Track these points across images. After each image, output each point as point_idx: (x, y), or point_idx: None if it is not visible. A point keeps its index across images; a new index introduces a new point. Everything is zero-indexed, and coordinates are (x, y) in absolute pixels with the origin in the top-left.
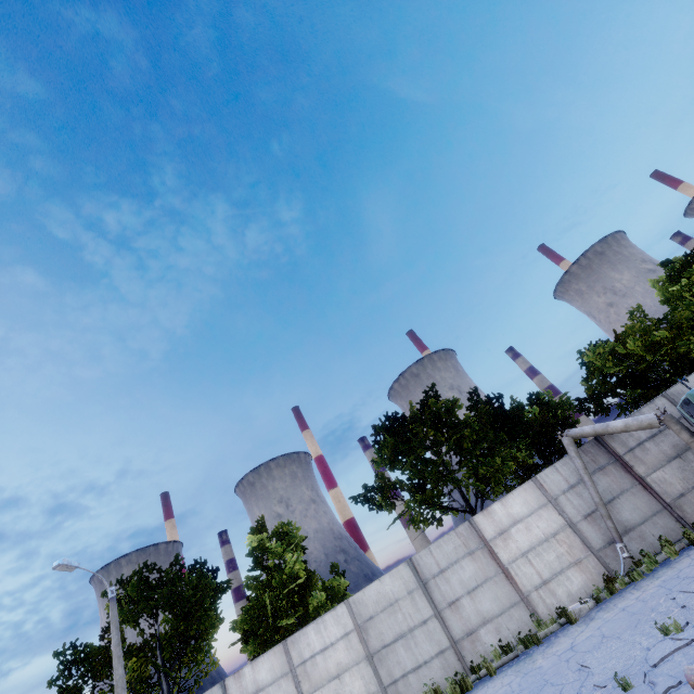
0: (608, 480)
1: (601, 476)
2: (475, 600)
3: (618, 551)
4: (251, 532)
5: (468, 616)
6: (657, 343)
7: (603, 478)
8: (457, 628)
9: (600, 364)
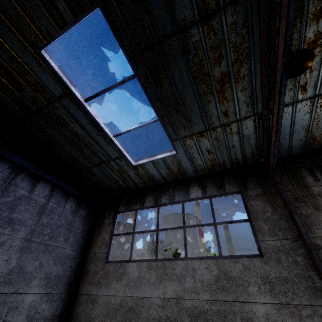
0: None
1: None
2: None
3: None
4: (205, 250)
5: None
6: None
7: None
8: None
9: None
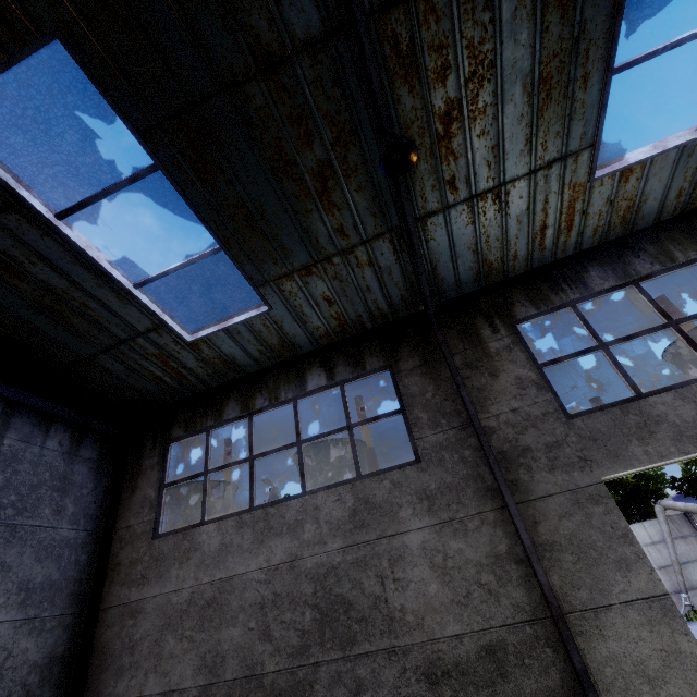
0: (687, 548)
1: (681, 543)
2: None
3: (682, 599)
4: None
5: None
6: None
7: (683, 545)
8: None
9: None
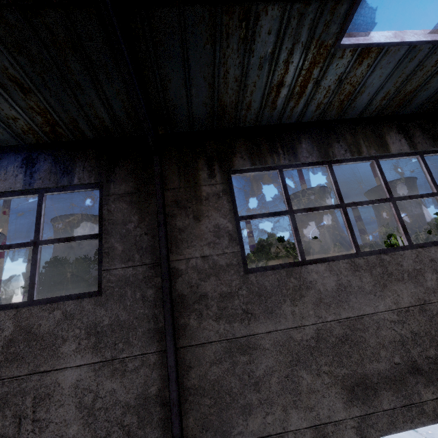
0: None
1: None
2: None
3: None
4: None
5: None
6: None
7: None
8: None
9: None
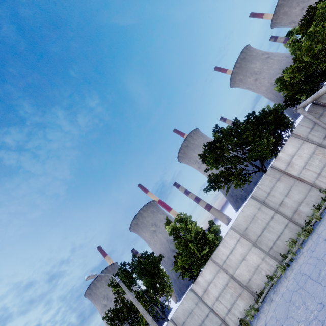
0: None
1: (323, 118)
2: (290, 197)
3: None
4: (165, 226)
5: (291, 205)
6: (316, 54)
7: (324, 118)
8: (288, 212)
9: (290, 80)
